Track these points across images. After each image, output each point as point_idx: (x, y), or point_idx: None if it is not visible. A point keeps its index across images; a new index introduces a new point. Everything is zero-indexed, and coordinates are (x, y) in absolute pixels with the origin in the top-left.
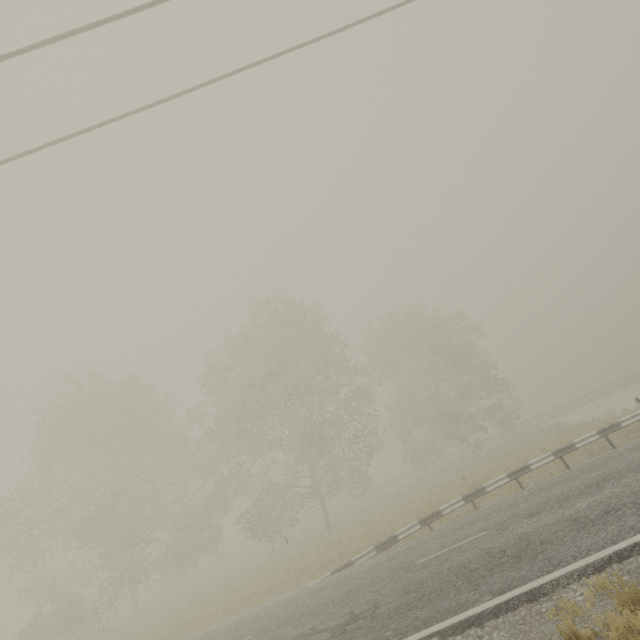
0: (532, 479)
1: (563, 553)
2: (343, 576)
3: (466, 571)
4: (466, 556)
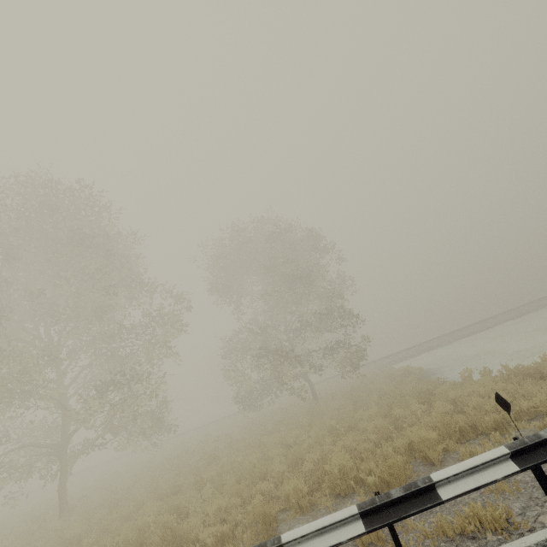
0: None
1: None
2: None
3: None
4: None
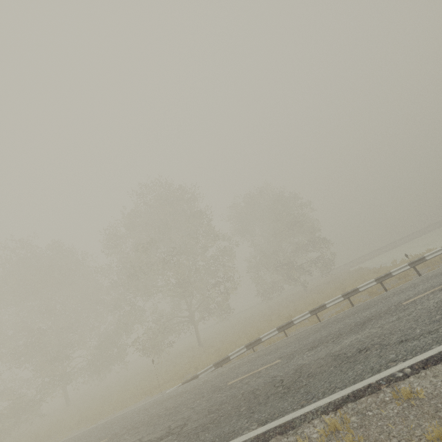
0: (330, 312)
1: (318, 388)
2: (186, 388)
3: (252, 397)
4: (258, 382)
